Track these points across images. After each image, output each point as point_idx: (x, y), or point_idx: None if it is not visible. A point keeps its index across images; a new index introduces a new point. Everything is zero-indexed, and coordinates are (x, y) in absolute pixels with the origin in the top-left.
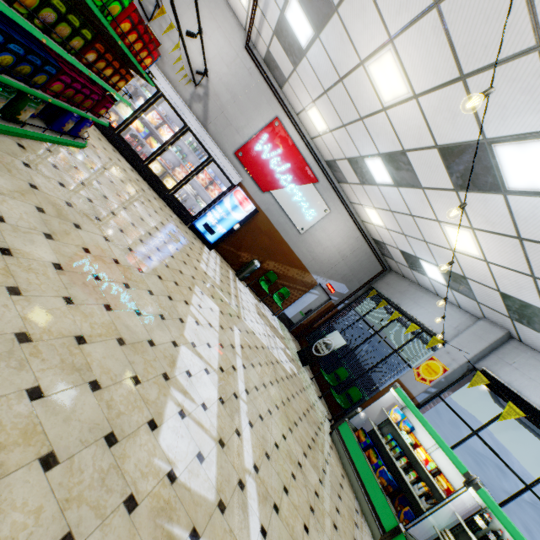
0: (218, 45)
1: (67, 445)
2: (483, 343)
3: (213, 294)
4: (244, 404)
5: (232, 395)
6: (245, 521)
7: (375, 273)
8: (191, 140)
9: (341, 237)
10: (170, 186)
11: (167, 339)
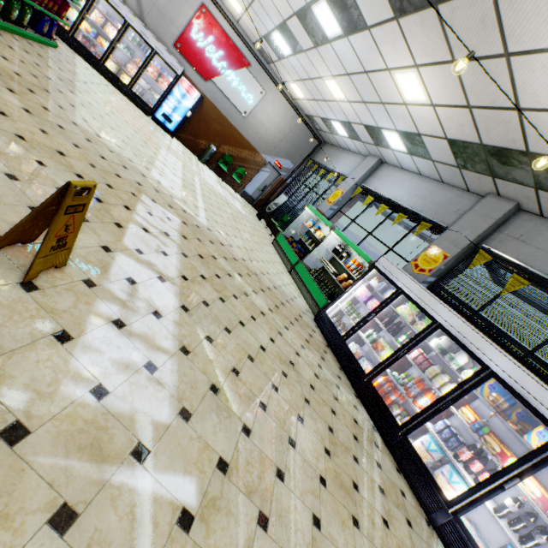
0: None
1: (115, 152)
2: (365, 170)
3: (177, 157)
4: (200, 196)
5: (192, 190)
6: (197, 211)
7: (312, 148)
8: (133, 36)
9: (279, 117)
10: (127, 82)
11: (147, 154)
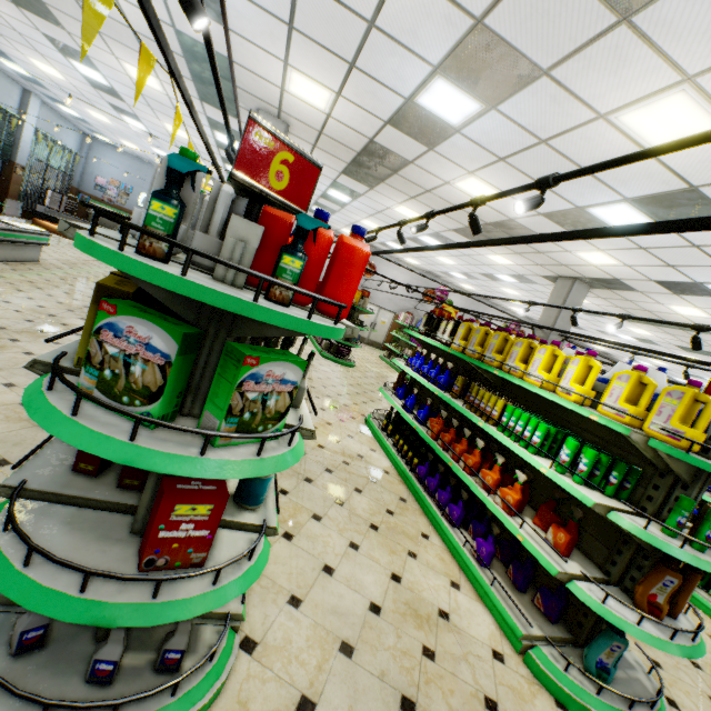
0: None
1: None
2: None
3: None
4: None
5: None
6: None
7: None
8: None
9: None
10: None
11: None
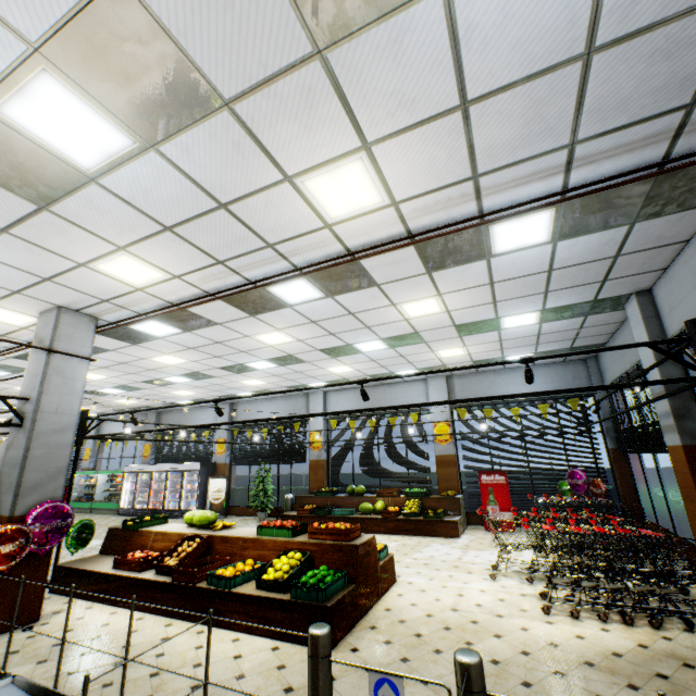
0: None
1: None
2: (95, 430)
3: None
4: None
5: None
6: None
7: None
8: None
9: None
10: None
11: None
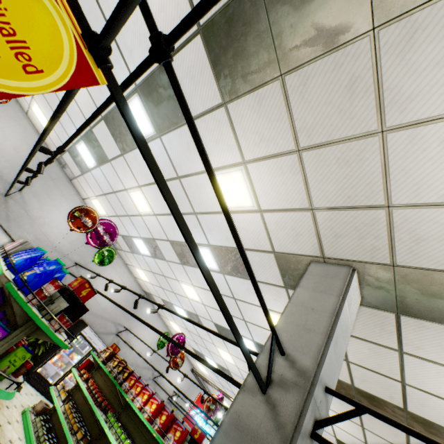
0: (180, 374)
1: None
2: None
3: None
4: None
5: None
6: None
7: None
8: None
9: None
10: None
11: None
